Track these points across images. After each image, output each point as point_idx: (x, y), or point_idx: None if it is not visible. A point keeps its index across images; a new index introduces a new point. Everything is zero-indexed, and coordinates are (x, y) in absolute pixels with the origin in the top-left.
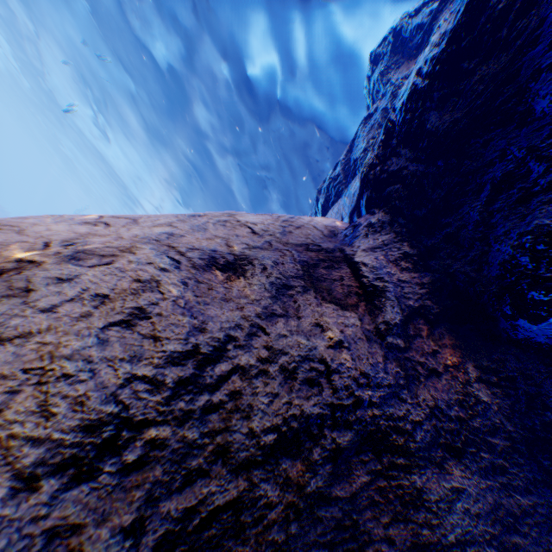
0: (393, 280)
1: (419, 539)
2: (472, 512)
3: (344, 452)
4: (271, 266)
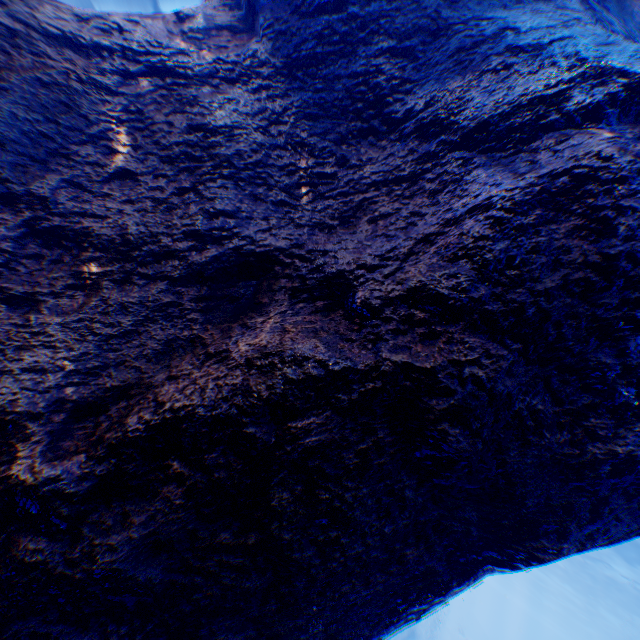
0: (207, 15)
1: (194, 124)
2: (243, 114)
3: (135, 76)
4: (106, 13)
